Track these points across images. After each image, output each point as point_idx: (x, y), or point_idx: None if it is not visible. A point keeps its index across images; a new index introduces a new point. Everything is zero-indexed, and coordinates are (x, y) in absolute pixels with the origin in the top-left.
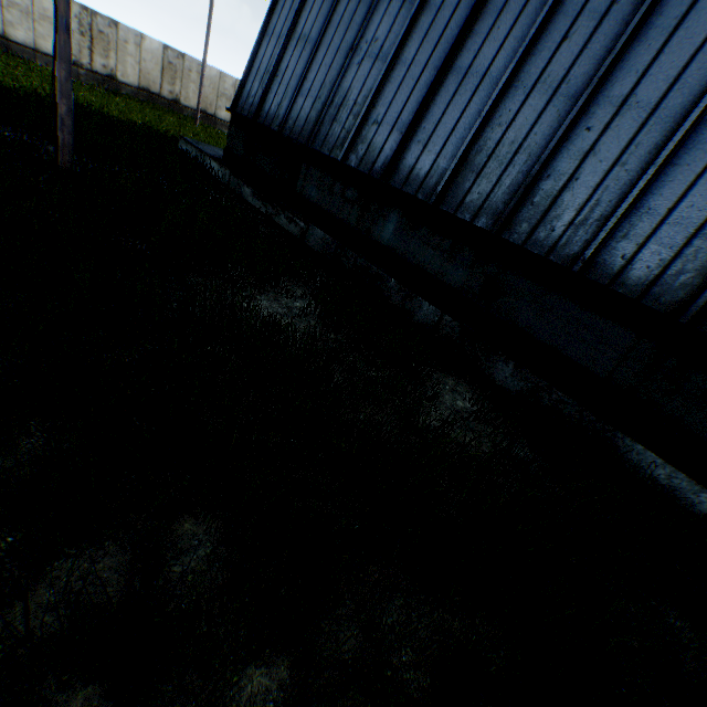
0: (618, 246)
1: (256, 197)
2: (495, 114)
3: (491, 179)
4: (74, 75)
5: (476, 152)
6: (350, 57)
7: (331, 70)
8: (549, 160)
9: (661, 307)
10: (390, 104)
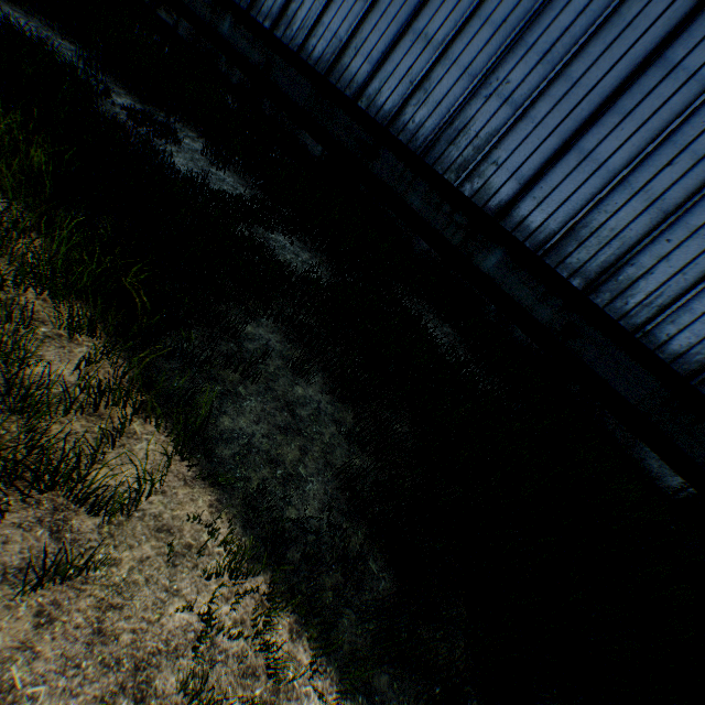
0: (312, 42)
1: None
2: None
3: (273, 0)
4: None
5: None
6: None
7: None
8: None
9: (320, 71)
10: None
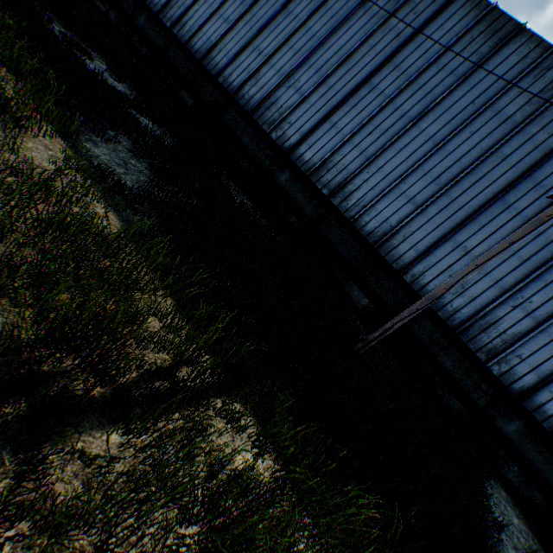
0: (195, 40)
1: None
2: None
3: (174, 12)
4: None
5: (173, 2)
6: None
7: None
8: (188, 12)
9: (198, 58)
10: None
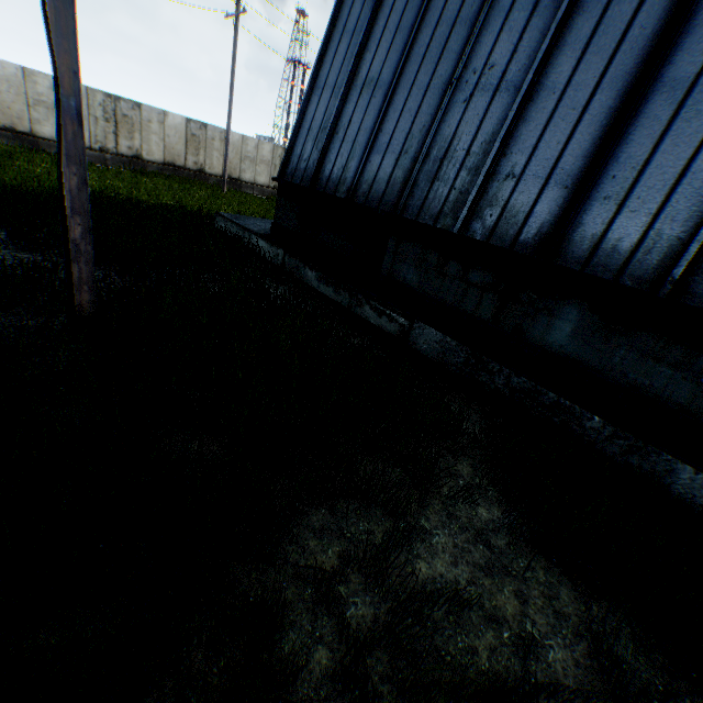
0: None
1: (324, 281)
2: None
3: None
4: (100, 160)
5: None
6: (449, 95)
7: (420, 114)
8: None
9: None
10: (534, 147)
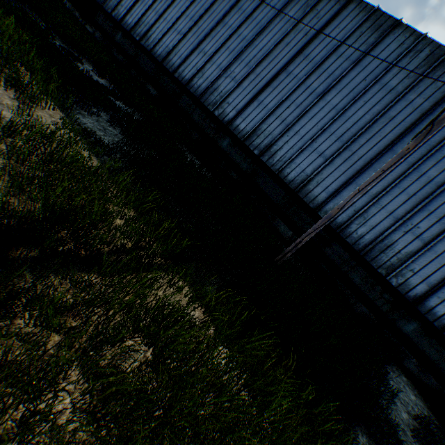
0: (157, 48)
1: (81, 17)
2: (146, 14)
3: (142, 29)
4: None
5: (141, 22)
6: None
7: None
8: (152, 28)
9: (159, 60)
10: (126, 3)
